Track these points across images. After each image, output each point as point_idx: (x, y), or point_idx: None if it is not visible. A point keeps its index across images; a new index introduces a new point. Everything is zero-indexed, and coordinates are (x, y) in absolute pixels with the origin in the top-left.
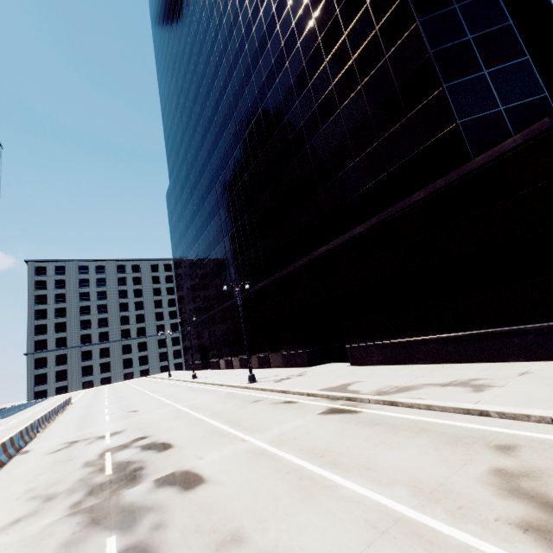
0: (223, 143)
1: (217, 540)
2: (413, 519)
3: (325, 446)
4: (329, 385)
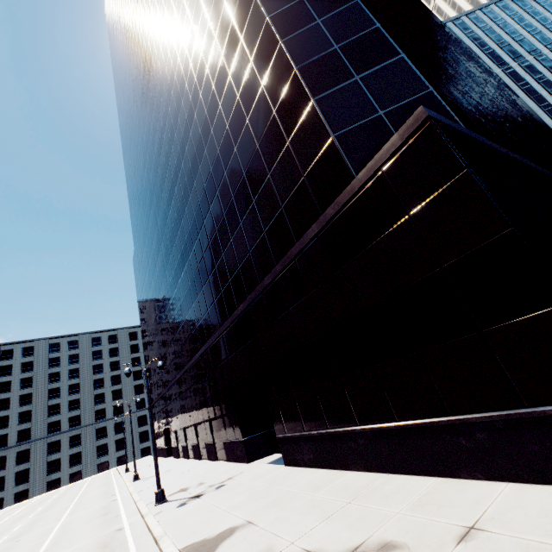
0: (162, 202)
1: None
2: None
3: None
4: (209, 532)
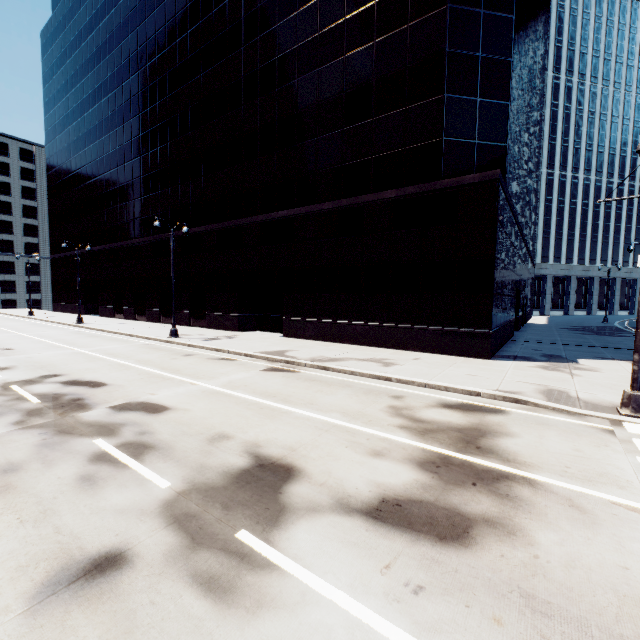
0: (172, 2)
1: (207, 438)
2: (344, 426)
3: (275, 391)
4: (266, 350)
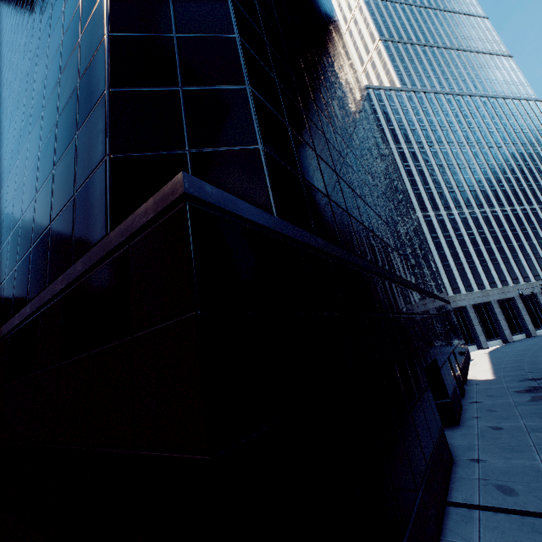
0: None
1: None
2: None
3: None
4: None
